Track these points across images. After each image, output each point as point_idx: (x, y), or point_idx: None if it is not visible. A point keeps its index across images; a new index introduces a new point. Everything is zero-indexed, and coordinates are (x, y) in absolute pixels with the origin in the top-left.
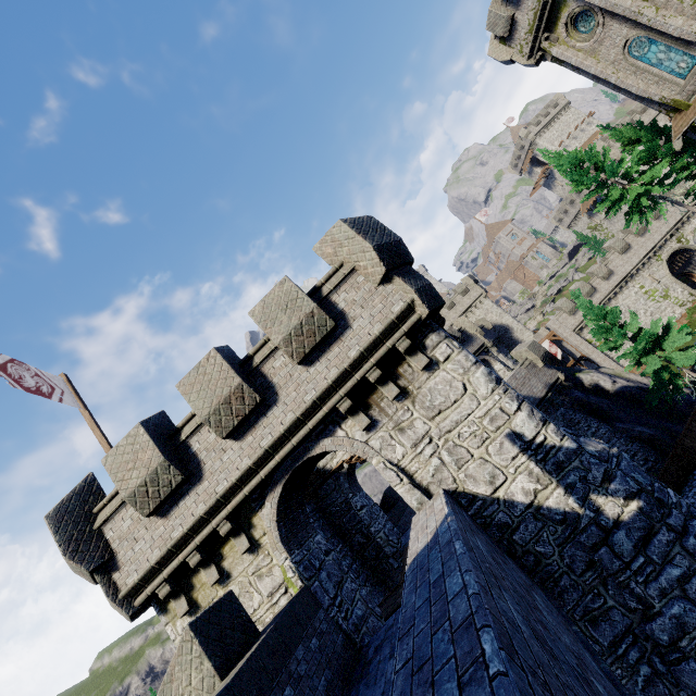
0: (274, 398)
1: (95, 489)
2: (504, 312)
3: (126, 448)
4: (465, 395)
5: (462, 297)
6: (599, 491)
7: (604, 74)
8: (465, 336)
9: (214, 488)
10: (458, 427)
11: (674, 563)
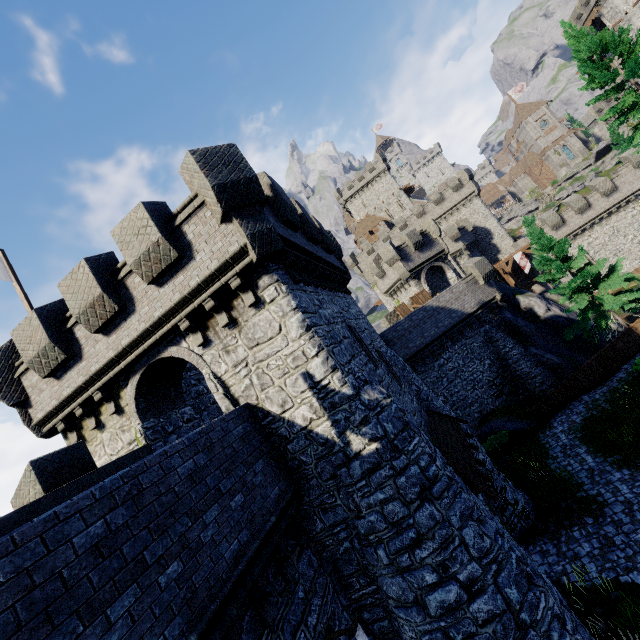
0: (133, 308)
1: (17, 349)
2: (490, 215)
3: (25, 327)
4: (279, 335)
5: (453, 193)
6: (354, 430)
7: None
8: (427, 240)
9: (90, 368)
10: (268, 359)
11: (384, 491)
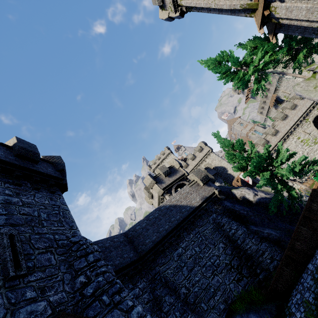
0: None
1: None
2: (222, 159)
3: None
4: None
5: (199, 153)
6: None
7: (208, 4)
8: (173, 170)
9: None
10: None
11: None
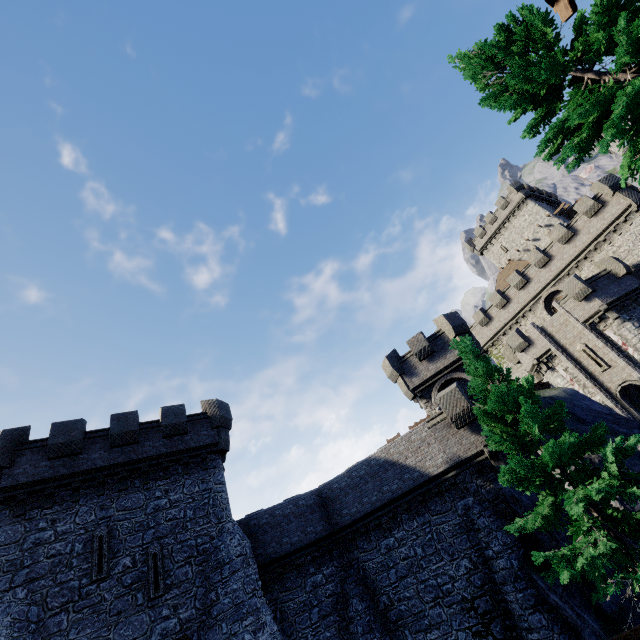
0: None
1: None
2: None
3: None
4: None
5: (588, 218)
6: None
7: None
8: (440, 343)
9: None
10: None
11: None
